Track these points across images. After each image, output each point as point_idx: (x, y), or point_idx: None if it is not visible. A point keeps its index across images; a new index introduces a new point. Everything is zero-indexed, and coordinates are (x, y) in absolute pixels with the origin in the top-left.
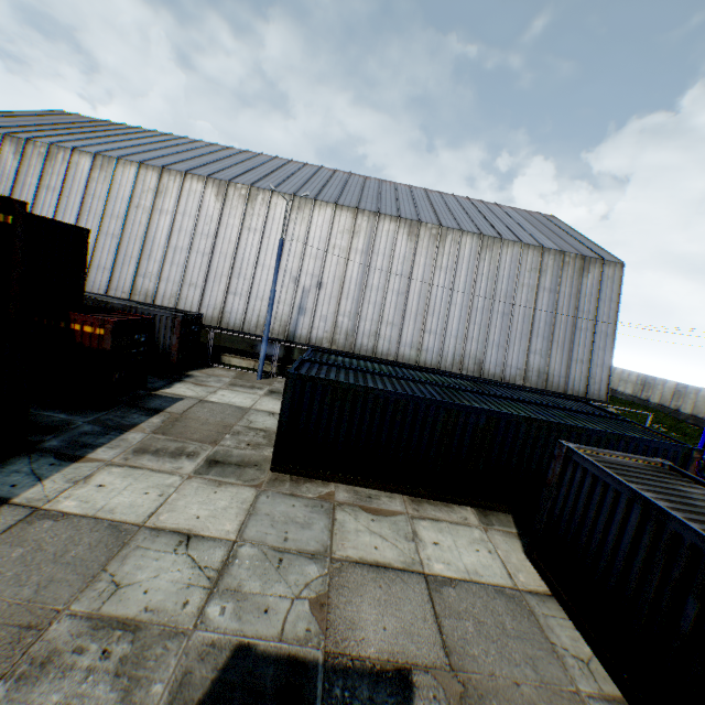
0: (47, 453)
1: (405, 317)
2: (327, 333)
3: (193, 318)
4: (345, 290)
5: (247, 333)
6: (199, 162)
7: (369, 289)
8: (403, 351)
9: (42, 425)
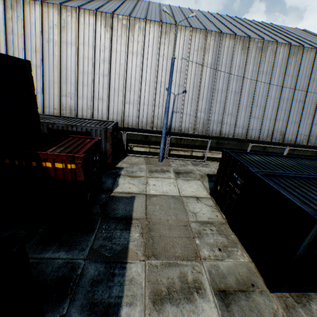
0: None
1: (239, 109)
2: (191, 124)
3: (114, 127)
4: (201, 94)
5: (141, 129)
6: (83, 1)
7: (216, 91)
8: (238, 131)
9: (50, 281)
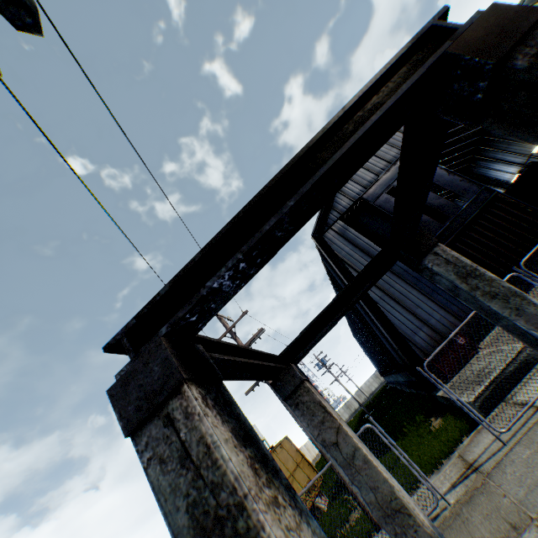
0: None
1: None
2: None
3: None
4: None
5: None
6: None
7: None
8: None
9: None
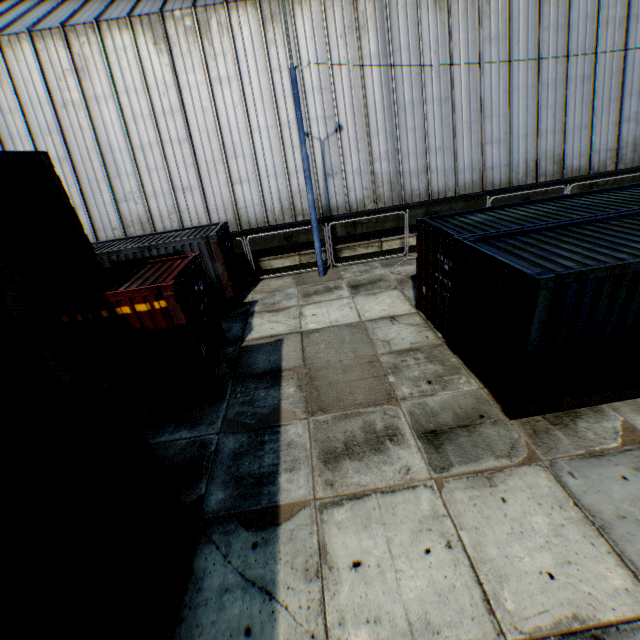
0: (226, 522)
1: (457, 133)
2: (367, 190)
3: (222, 233)
4: (372, 124)
5: (276, 225)
6: (101, 3)
7: (402, 110)
8: (463, 180)
9: (175, 466)
